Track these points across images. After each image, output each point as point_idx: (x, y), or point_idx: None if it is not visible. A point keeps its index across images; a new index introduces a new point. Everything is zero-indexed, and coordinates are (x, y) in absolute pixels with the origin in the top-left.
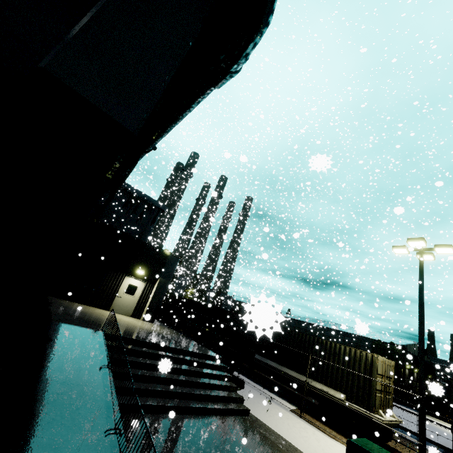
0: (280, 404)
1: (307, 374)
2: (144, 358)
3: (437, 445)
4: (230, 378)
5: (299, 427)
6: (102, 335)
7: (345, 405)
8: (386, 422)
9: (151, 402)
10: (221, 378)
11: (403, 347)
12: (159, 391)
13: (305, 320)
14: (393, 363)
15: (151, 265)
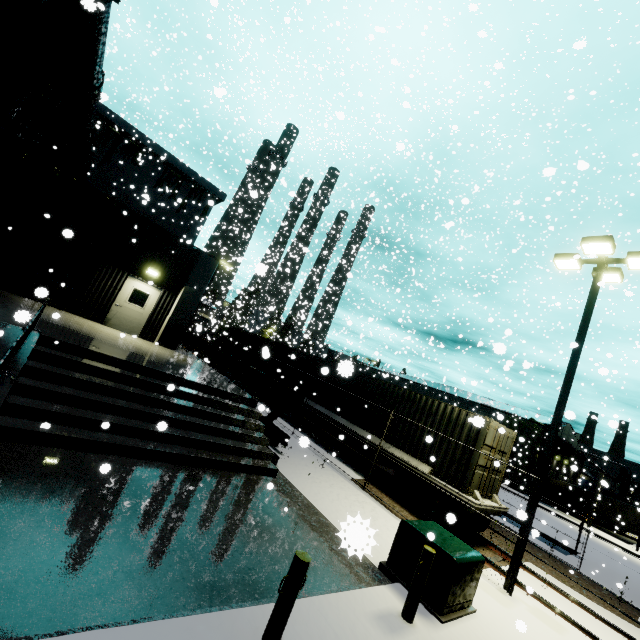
0: (340, 471)
1: (383, 436)
2: (113, 381)
3: (555, 543)
4: (261, 427)
5: (354, 500)
6: (33, 337)
7: (425, 480)
8: (480, 506)
9: (98, 438)
10: (246, 425)
11: (546, 426)
12: (120, 426)
13: (419, 381)
14: (515, 434)
15: (171, 264)
